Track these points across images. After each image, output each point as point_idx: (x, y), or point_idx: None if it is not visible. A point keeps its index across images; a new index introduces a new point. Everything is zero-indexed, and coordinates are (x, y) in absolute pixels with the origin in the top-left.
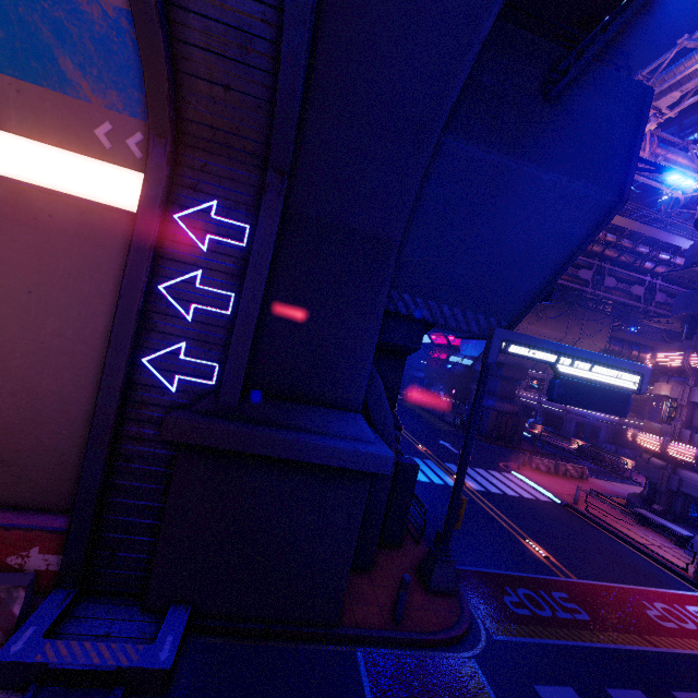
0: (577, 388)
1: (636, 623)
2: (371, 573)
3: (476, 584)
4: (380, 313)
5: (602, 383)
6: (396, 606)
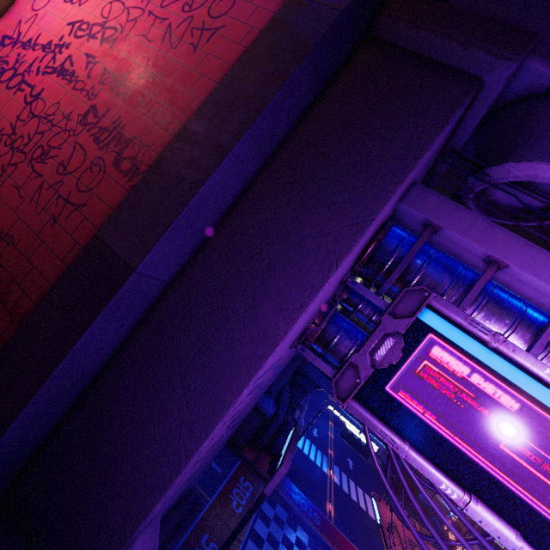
0: (350, 436)
1: (337, 544)
2: (258, 453)
3: (289, 485)
4: (288, 376)
5: (362, 440)
6: (256, 458)
